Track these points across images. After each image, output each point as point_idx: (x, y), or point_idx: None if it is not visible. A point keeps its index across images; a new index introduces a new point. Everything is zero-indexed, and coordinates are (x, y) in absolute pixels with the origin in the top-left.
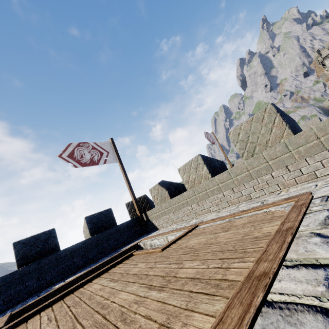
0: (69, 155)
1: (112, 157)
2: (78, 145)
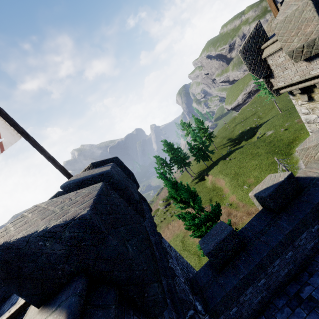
0: None
1: (7, 133)
2: None
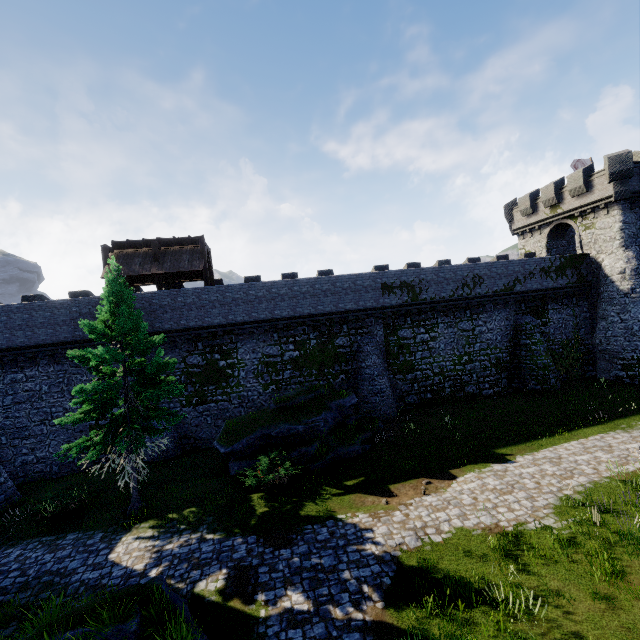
0: (573, 166)
1: None
2: (577, 161)
